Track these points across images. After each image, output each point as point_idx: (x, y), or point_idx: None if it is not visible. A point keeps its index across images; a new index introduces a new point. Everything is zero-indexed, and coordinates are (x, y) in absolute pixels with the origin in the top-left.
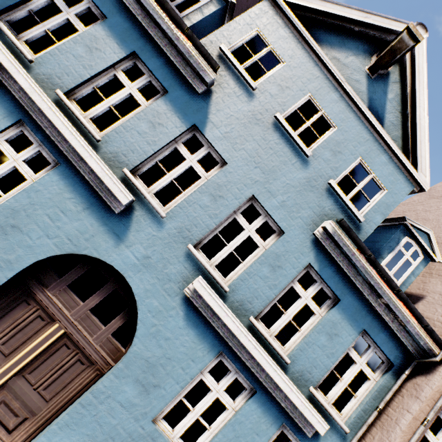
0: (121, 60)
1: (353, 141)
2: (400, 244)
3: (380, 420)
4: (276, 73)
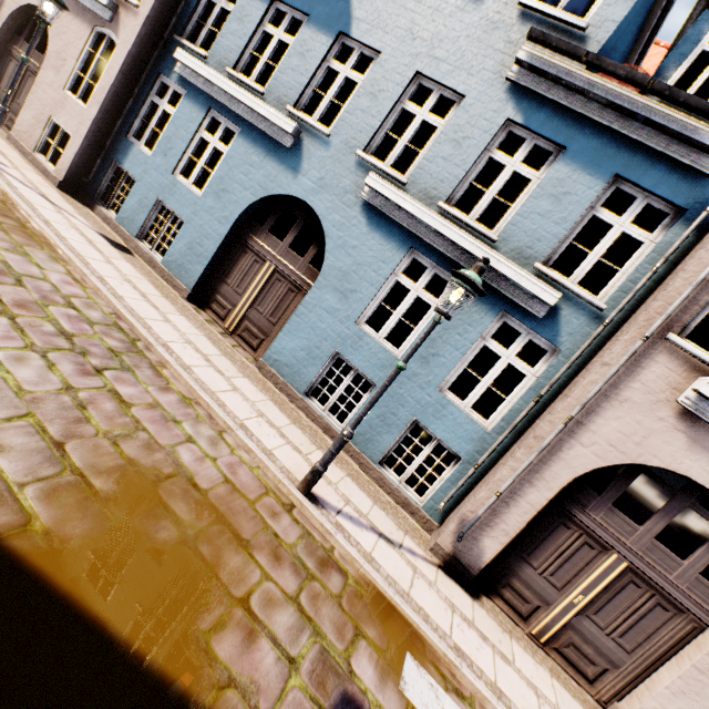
0: (266, 14)
1: None
2: (703, 41)
3: (661, 285)
4: None
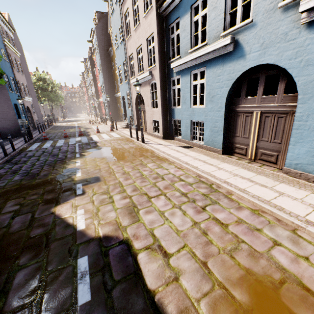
0: (191, 16)
1: None
2: None
3: None
4: None
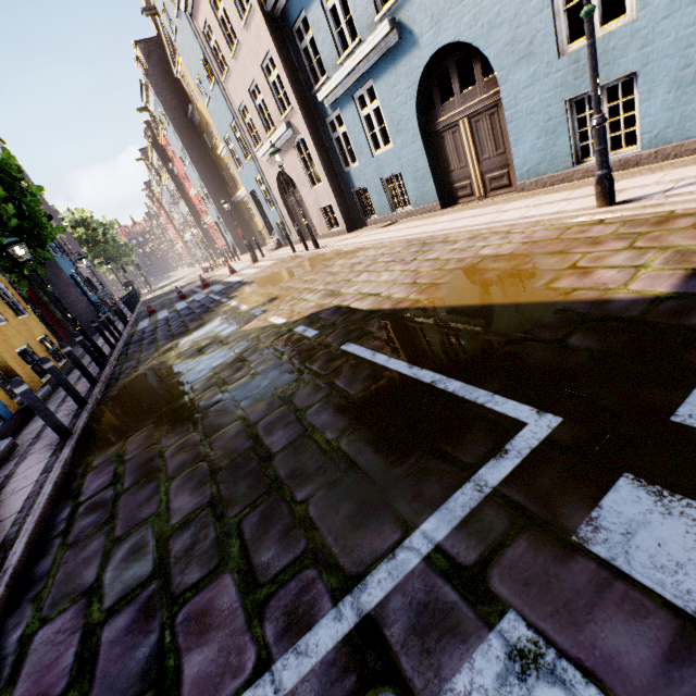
0: (321, 2)
1: None
2: None
3: None
4: None
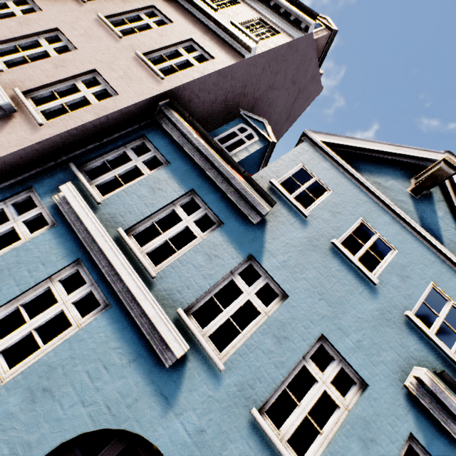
0: (180, 196)
1: (419, 263)
2: None
3: None
4: (325, 200)
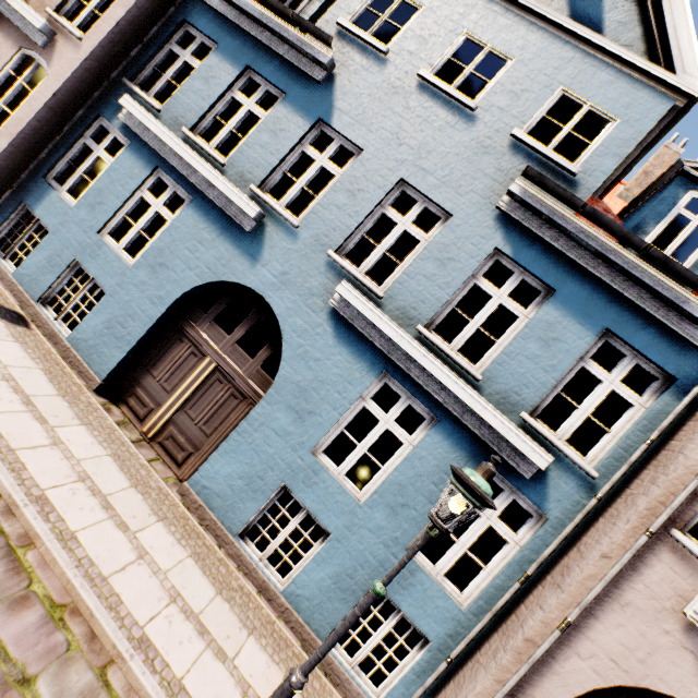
0: (237, 80)
1: (546, 68)
2: (679, 204)
3: (655, 460)
4: (413, 24)
